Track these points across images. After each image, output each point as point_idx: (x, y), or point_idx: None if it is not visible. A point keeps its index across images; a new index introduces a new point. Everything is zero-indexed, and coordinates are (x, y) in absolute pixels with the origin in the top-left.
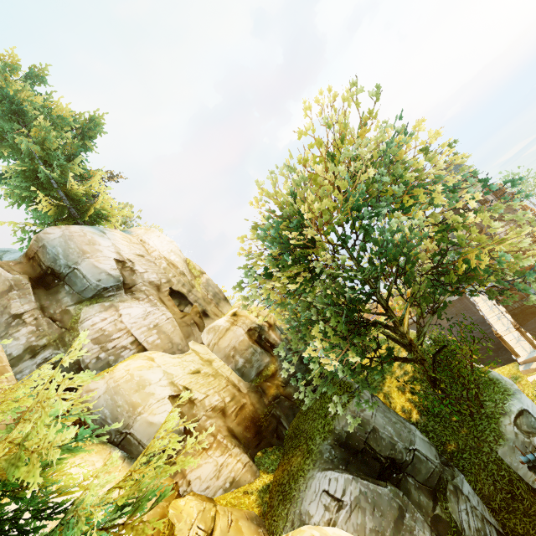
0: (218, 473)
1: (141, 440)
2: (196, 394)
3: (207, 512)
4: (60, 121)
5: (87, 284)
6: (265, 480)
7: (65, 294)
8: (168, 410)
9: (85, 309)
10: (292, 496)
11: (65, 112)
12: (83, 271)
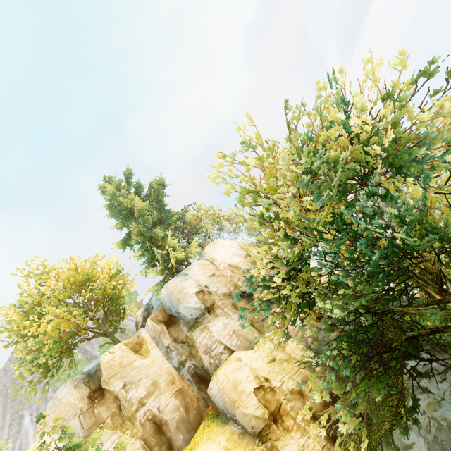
0: None
1: (243, 424)
2: (274, 383)
3: None
4: (141, 211)
5: (187, 319)
6: None
7: (182, 325)
8: (254, 402)
9: (193, 334)
10: None
11: (139, 205)
12: (182, 312)
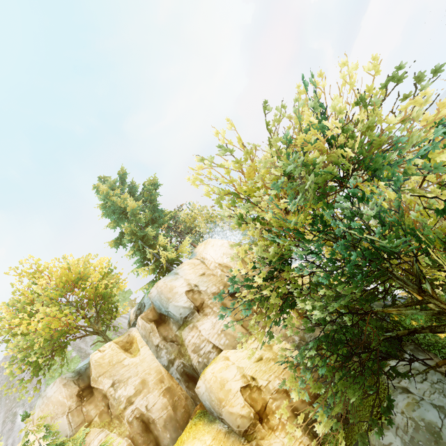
0: None
1: (229, 423)
2: (260, 382)
3: None
4: (134, 211)
5: (176, 318)
6: None
7: (172, 324)
8: (240, 401)
9: (182, 332)
10: None
11: (132, 205)
12: (171, 311)
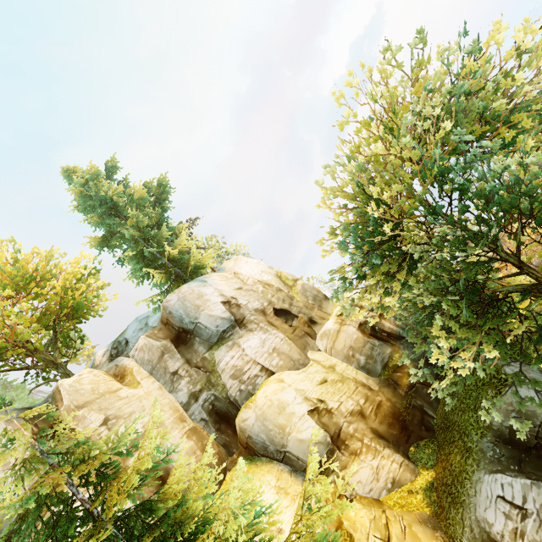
0: (376, 476)
1: (298, 456)
2: (330, 404)
3: (378, 521)
4: (141, 201)
5: (210, 332)
6: (427, 477)
7: (198, 344)
8: (311, 426)
9: (216, 353)
10: (462, 500)
11: (141, 192)
12: (203, 323)
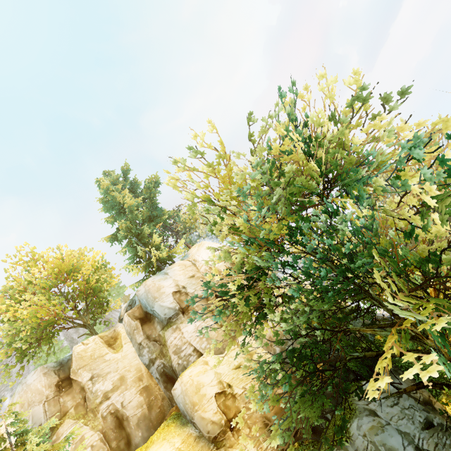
0: None
1: (200, 428)
2: (236, 390)
3: None
4: (131, 207)
5: (161, 318)
6: None
7: (157, 324)
8: (213, 407)
9: (165, 333)
10: None
11: (129, 202)
12: (157, 311)
